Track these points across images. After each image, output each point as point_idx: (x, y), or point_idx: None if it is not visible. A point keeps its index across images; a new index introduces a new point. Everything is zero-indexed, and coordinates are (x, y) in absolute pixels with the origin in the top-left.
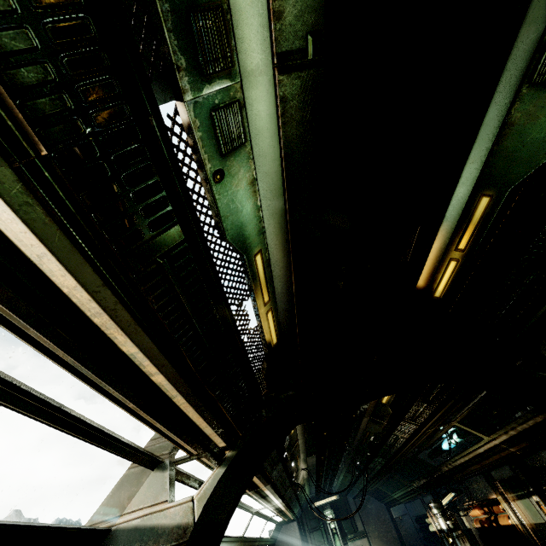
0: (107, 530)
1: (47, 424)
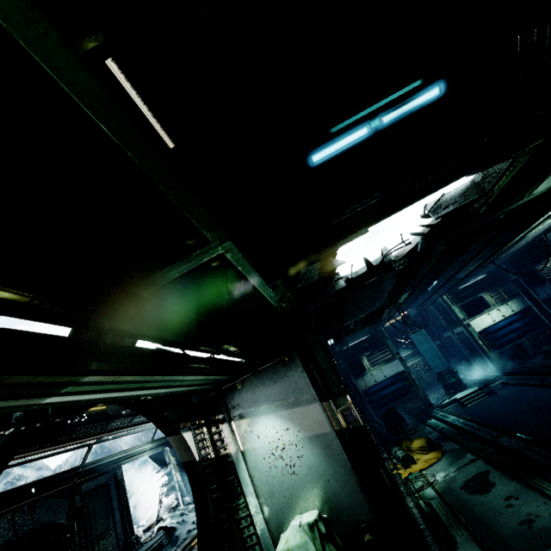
0: None
1: None
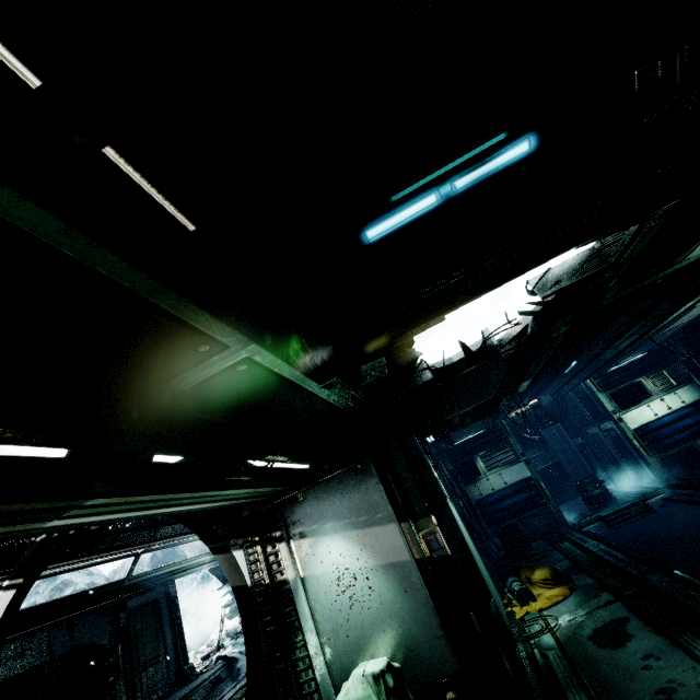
0: None
1: None
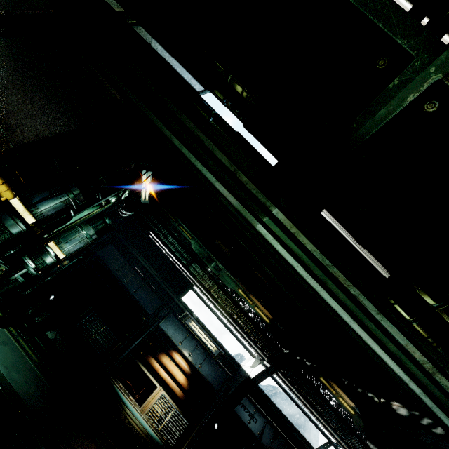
0: (240, 365)
1: (219, 320)
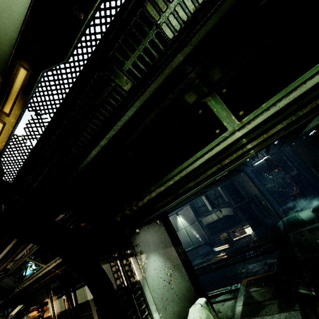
0: None
1: None
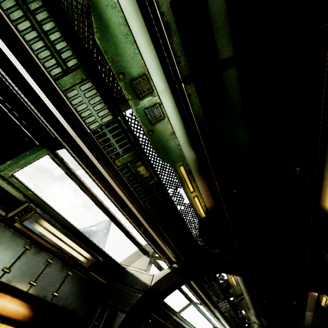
0: (123, 267)
1: (105, 213)
